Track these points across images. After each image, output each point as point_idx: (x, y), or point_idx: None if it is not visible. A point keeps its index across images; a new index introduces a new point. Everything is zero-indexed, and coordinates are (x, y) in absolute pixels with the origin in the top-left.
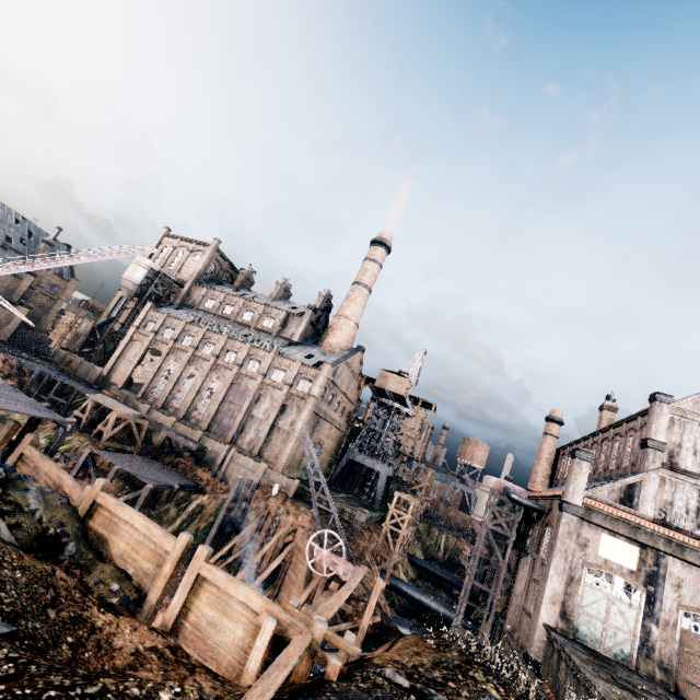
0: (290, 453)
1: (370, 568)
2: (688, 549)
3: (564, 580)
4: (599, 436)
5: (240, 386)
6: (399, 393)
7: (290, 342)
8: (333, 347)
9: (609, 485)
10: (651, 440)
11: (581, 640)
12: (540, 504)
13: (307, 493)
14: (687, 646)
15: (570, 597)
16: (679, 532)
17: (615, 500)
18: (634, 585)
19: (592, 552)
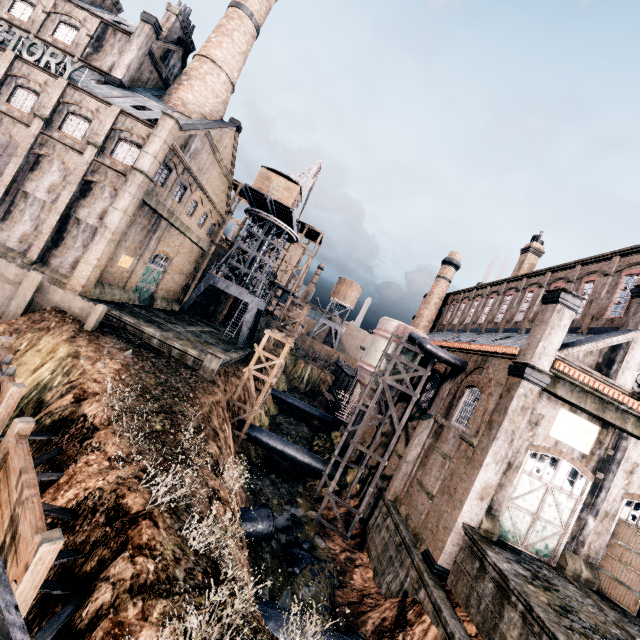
0: (97, 262)
1: (216, 441)
2: None
3: (503, 469)
4: (523, 282)
5: None
6: (285, 203)
7: (107, 78)
8: (187, 107)
9: (591, 345)
10: None
11: (502, 537)
12: (462, 359)
13: (128, 326)
14: (622, 540)
15: (502, 489)
16: None
17: (590, 366)
18: (583, 472)
19: (542, 433)
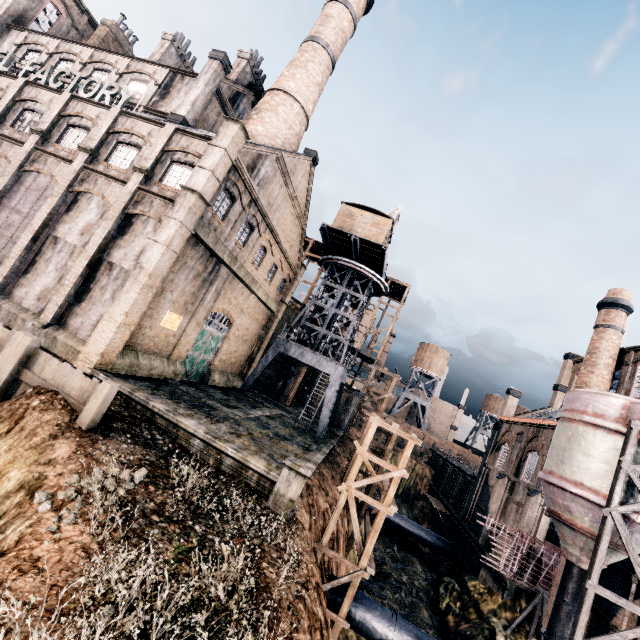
0: (124, 318)
1: None
2: None
3: None
4: None
5: (37, 177)
6: (374, 240)
7: (169, 117)
8: (256, 139)
9: None
10: None
11: None
12: None
13: (157, 417)
14: None
15: None
16: None
17: None
18: None
19: None
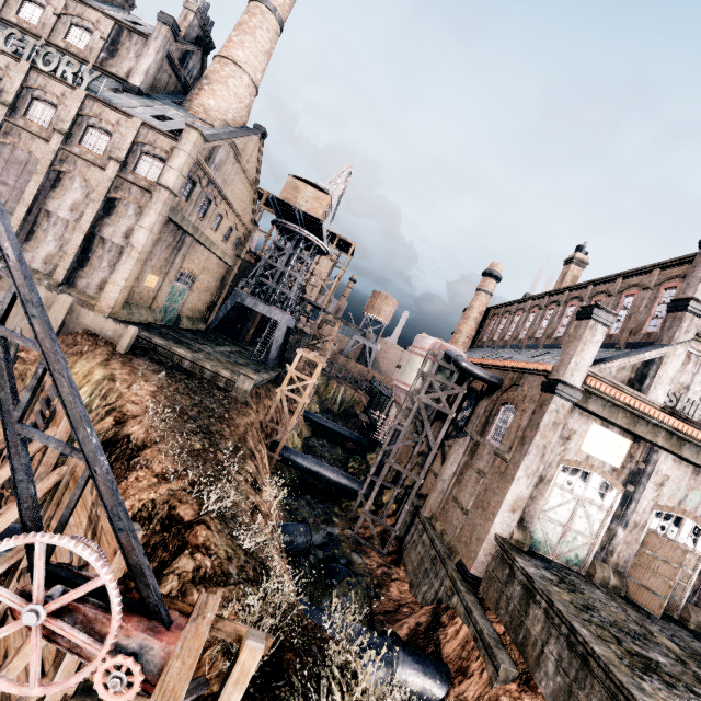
0: (125, 283)
1: (252, 460)
2: (689, 444)
3: (534, 483)
4: (565, 295)
5: (14, 151)
6: (314, 214)
7: (124, 86)
8: (210, 114)
9: (623, 360)
10: (694, 301)
11: (533, 548)
12: (498, 377)
13: (158, 348)
14: (651, 549)
15: (534, 502)
16: (686, 423)
17: (622, 381)
18: (613, 485)
19: (574, 447)
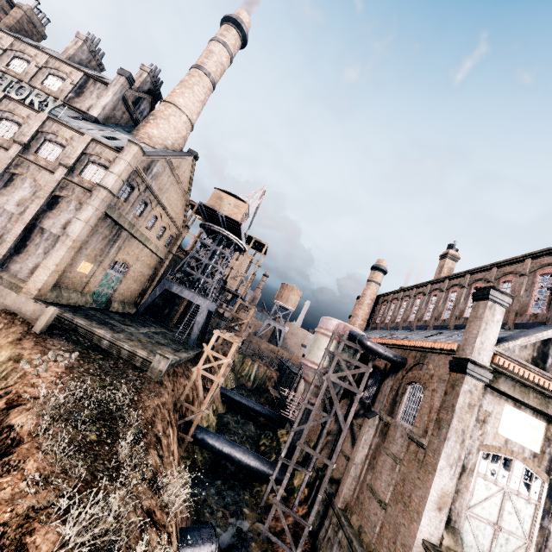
0: (55, 267)
1: (157, 449)
2: None
3: (458, 473)
4: (445, 283)
5: None
6: (234, 218)
7: (84, 116)
8: (152, 140)
9: (524, 339)
10: None
11: None
12: (401, 355)
13: (79, 328)
14: None
15: (459, 496)
16: None
17: (526, 360)
18: (537, 473)
19: (491, 431)
